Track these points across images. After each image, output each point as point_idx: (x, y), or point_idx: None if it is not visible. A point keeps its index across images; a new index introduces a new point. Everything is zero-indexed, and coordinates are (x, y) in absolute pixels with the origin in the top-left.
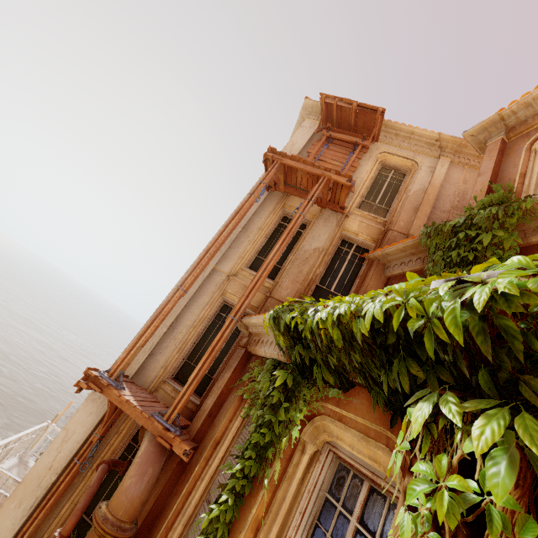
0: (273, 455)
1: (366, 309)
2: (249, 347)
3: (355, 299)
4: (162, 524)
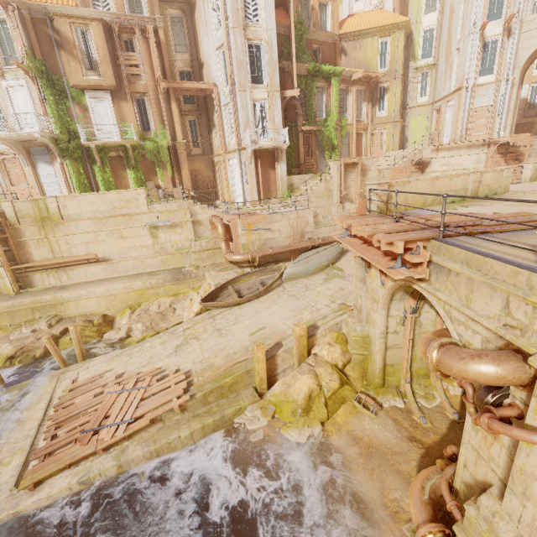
0: (313, 90)
1: (332, 70)
2: (290, 72)
3: (329, 67)
4: (295, 114)
